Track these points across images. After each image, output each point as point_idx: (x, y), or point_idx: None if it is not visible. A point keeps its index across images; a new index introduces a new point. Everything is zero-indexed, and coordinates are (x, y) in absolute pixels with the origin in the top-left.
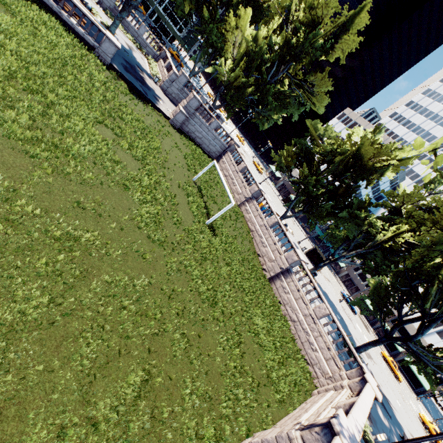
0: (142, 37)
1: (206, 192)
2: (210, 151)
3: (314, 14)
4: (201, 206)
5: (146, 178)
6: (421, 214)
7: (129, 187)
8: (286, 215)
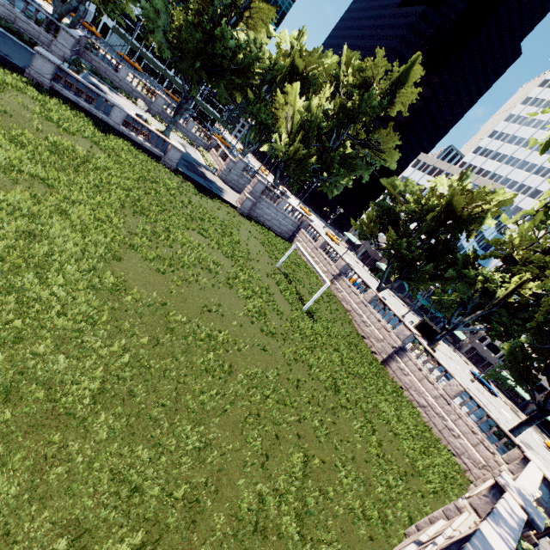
0: (191, 131)
1: (292, 277)
2: (282, 232)
3: (365, 75)
4: (293, 293)
5: (241, 273)
6: (539, 259)
7: (233, 285)
8: (381, 287)
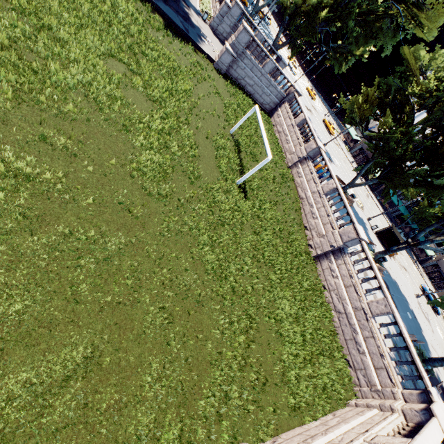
0: None
1: (246, 148)
2: (263, 103)
3: None
4: (234, 163)
5: (158, 121)
6: None
7: (130, 129)
8: (353, 183)
